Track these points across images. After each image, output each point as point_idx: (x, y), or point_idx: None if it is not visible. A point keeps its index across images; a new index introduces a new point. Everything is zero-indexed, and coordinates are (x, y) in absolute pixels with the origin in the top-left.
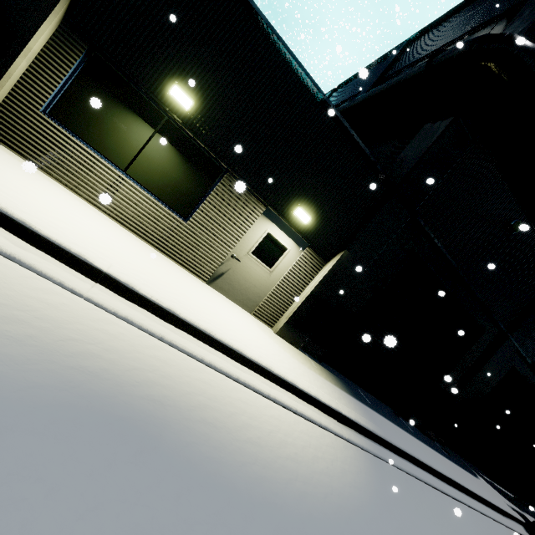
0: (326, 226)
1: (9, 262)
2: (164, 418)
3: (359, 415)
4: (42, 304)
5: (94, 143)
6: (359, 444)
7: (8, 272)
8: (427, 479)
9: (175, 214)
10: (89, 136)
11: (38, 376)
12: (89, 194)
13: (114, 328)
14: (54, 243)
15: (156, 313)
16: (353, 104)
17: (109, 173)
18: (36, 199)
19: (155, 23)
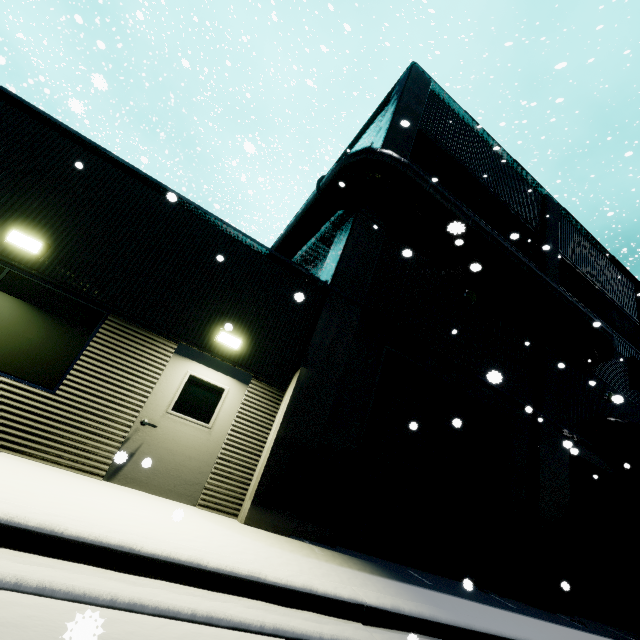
0: (267, 346)
1: None
2: None
3: (401, 599)
4: None
5: None
6: None
7: None
8: None
9: (32, 386)
10: None
11: None
12: None
13: None
14: None
15: None
16: (276, 244)
17: None
18: None
19: None
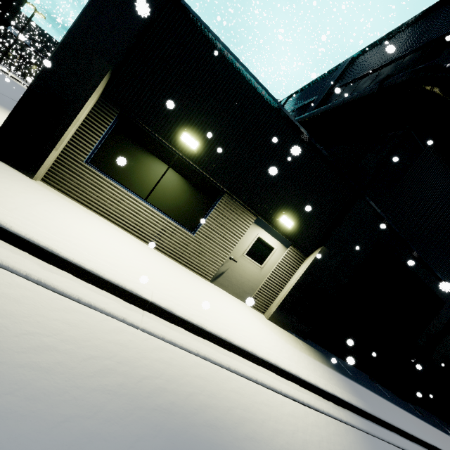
0: (305, 227)
1: (87, 309)
2: (222, 443)
3: (349, 393)
4: (117, 346)
5: (123, 180)
6: (355, 425)
7: (90, 320)
8: (414, 449)
9: (184, 229)
10: (118, 176)
11: (136, 427)
12: (119, 220)
13: (165, 355)
14: (114, 283)
15: (188, 328)
16: (312, 115)
17: (134, 203)
18: (91, 240)
19: (169, 88)
